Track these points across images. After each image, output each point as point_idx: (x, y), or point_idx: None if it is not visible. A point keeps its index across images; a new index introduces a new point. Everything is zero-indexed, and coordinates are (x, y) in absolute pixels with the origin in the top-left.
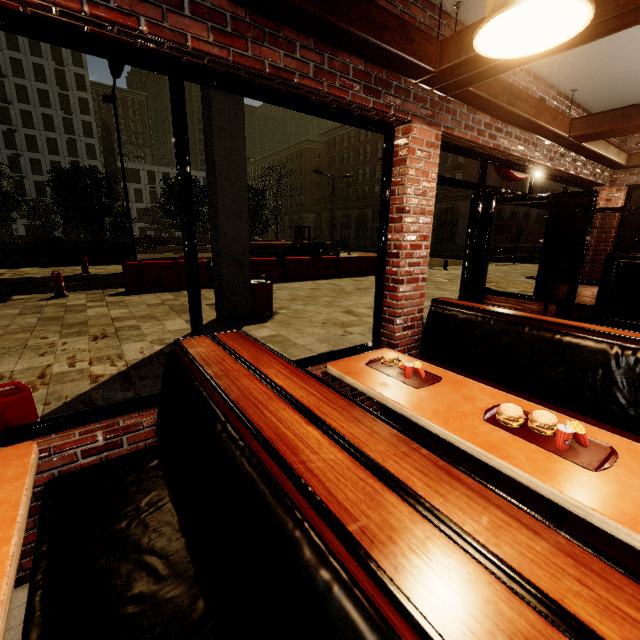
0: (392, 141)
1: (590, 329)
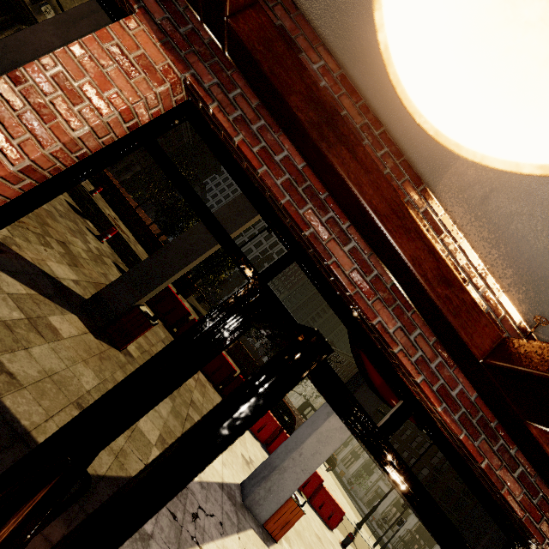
0: None
1: None
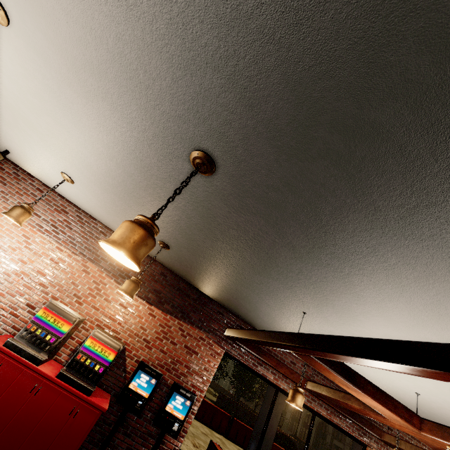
0: None
1: None
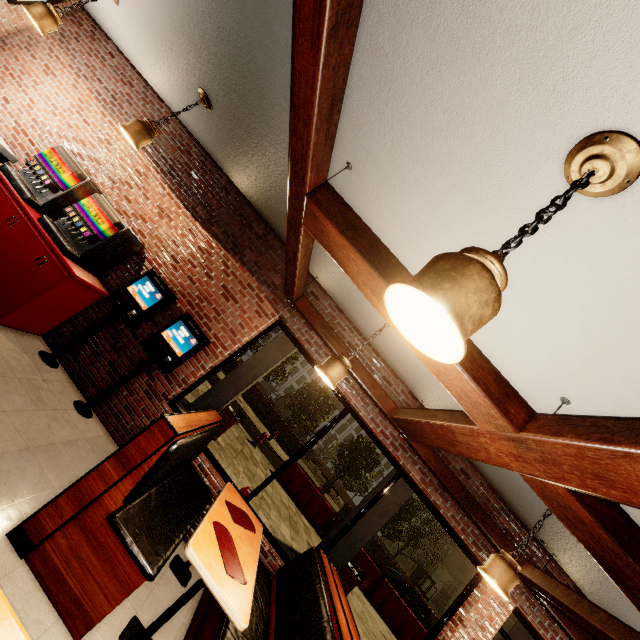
0: (481, 578)
1: None
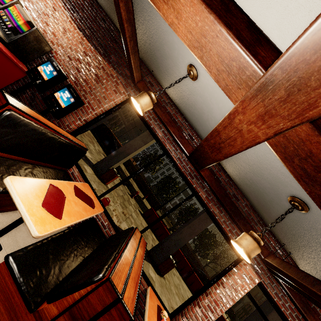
0: (239, 262)
1: None
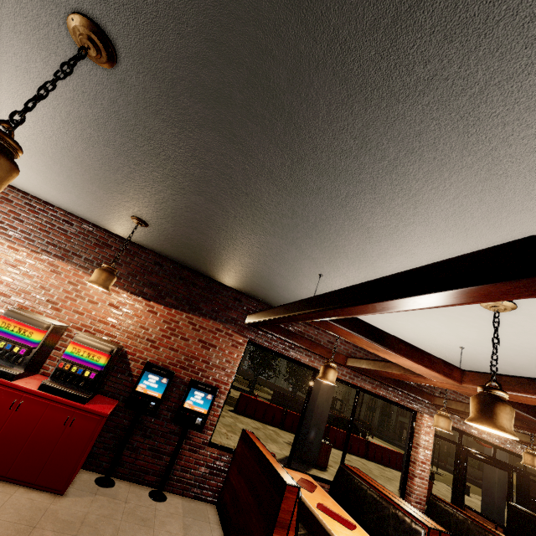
0: (415, 416)
1: (495, 531)
